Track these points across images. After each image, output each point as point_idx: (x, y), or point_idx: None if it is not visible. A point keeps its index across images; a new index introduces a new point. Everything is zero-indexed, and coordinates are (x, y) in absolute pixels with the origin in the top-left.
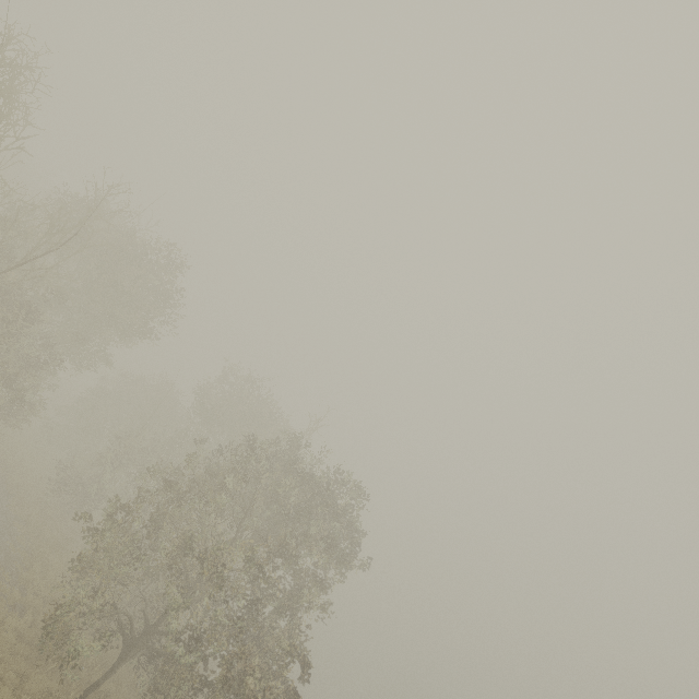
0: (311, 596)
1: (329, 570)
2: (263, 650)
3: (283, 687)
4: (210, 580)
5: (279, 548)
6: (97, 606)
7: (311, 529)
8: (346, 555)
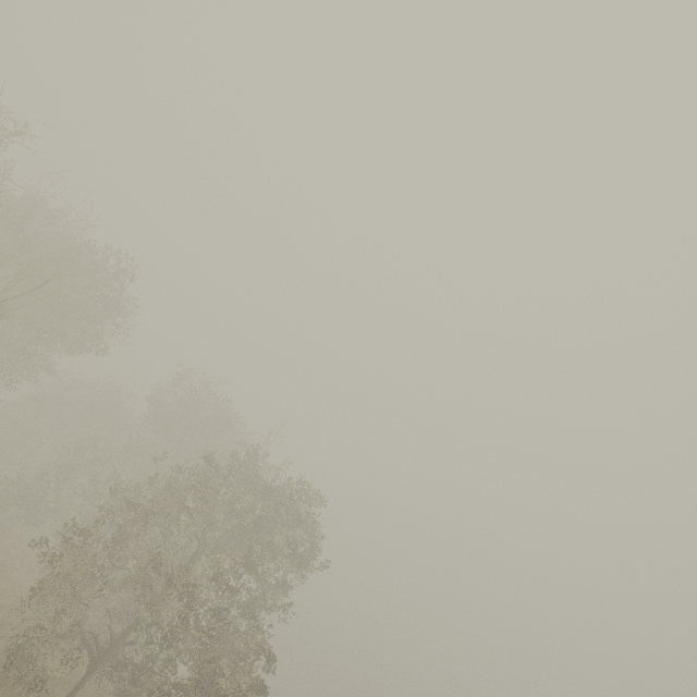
0: (274, 597)
1: (289, 571)
2: (229, 649)
3: (248, 680)
4: (174, 590)
5: (244, 558)
6: (64, 629)
7: (274, 538)
8: (305, 556)
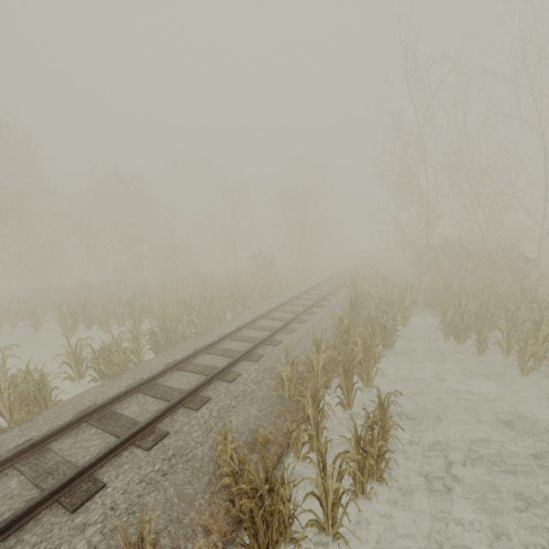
0: None
1: None
2: None
3: None
4: None
5: None
6: None
7: None
8: None
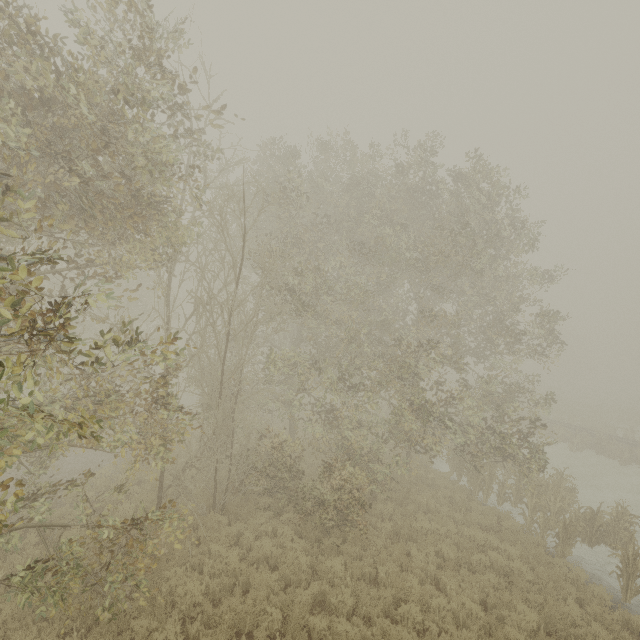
0: None
1: None
2: None
3: None
4: None
5: None
6: None
7: None
8: None
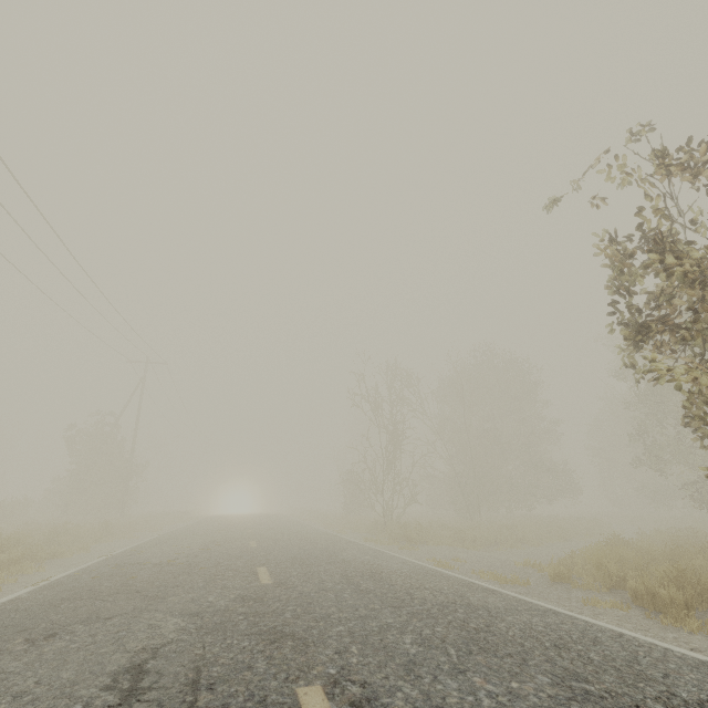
0: None
1: None
2: None
3: None
4: None
5: None
6: None
7: None
8: None
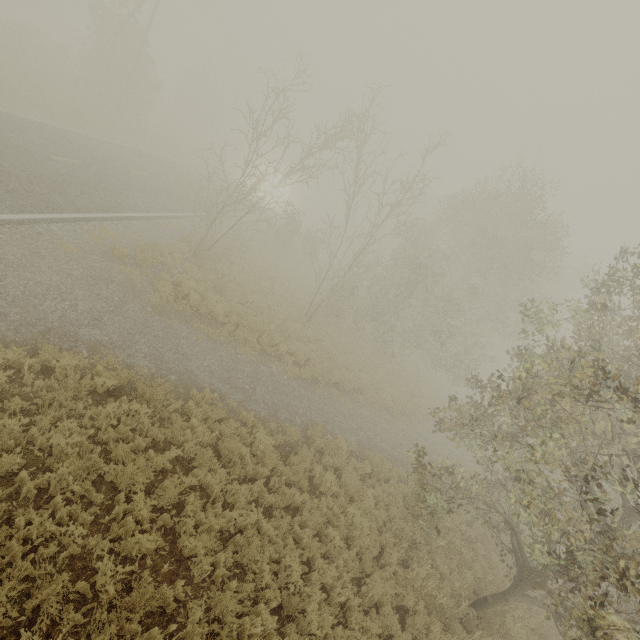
0: None
1: None
2: None
3: None
4: None
5: None
6: (460, 480)
7: None
8: None
